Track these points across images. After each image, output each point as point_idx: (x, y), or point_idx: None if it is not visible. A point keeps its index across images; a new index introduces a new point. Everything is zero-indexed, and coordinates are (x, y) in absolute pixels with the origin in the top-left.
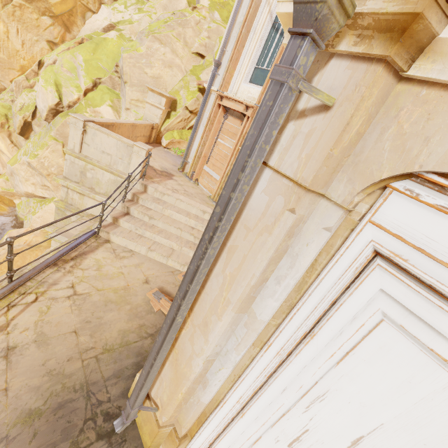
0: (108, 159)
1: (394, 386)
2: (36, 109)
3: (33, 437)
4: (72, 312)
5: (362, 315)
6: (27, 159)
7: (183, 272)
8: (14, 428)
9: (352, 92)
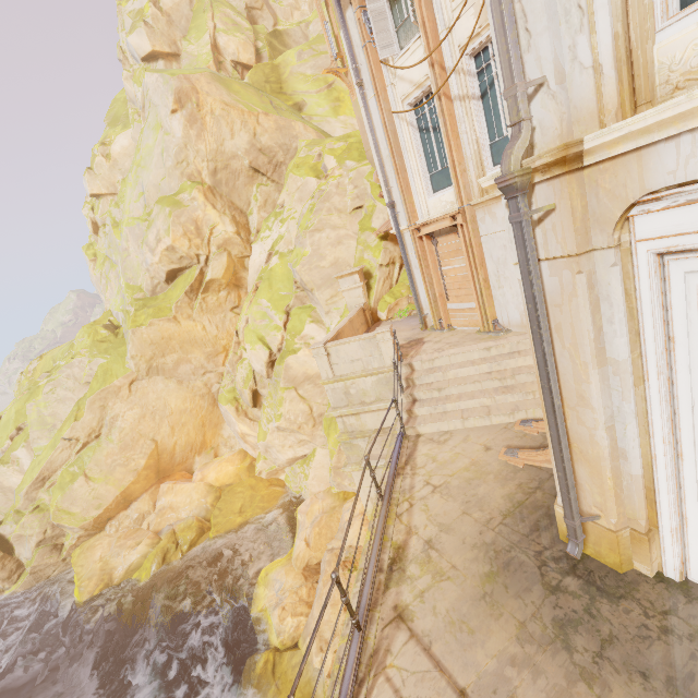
0: (360, 365)
1: None
2: (254, 374)
3: (506, 589)
4: (447, 501)
5: (691, 297)
6: (276, 424)
7: (517, 421)
8: (485, 587)
9: (560, 194)
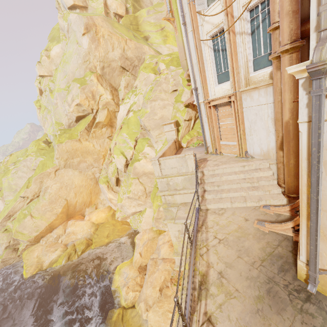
0: (176, 170)
1: None
2: (118, 170)
3: (270, 307)
4: (228, 249)
5: None
6: (127, 195)
7: (261, 206)
8: (257, 305)
9: None
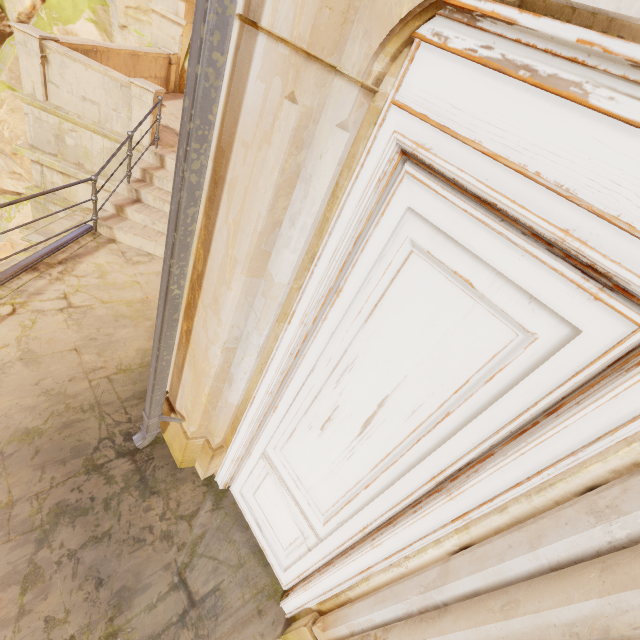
0: (94, 113)
1: (419, 329)
2: None
3: (36, 454)
4: (68, 328)
5: (390, 251)
6: None
7: None
8: (9, 446)
9: None
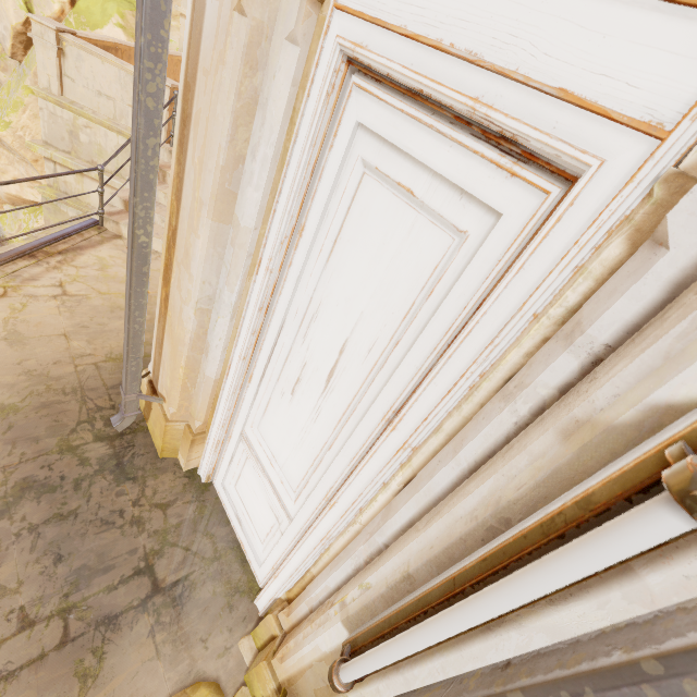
0: (110, 108)
1: (372, 257)
2: None
3: (9, 430)
4: (60, 314)
5: (345, 175)
6: None
7: None
8: None
9: None
